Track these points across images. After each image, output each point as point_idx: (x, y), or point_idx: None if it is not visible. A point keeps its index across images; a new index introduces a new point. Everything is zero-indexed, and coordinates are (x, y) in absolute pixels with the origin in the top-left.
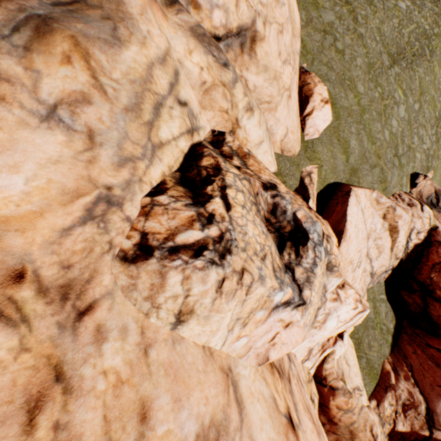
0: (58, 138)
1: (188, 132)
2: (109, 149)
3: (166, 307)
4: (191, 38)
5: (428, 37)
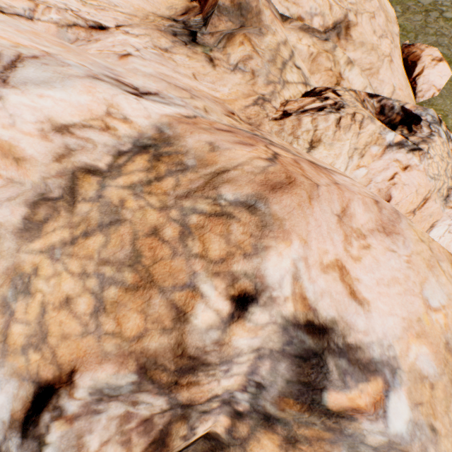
0: (238, 77)
1: (303, 84)
2: (262, 78)
3: (302, 138)
4: (300, 32)
5: None
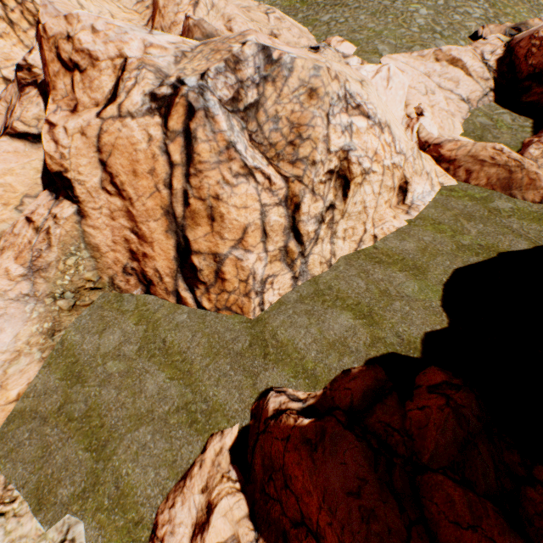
0: None
1: None
2: None
3: None
4: None
5: None
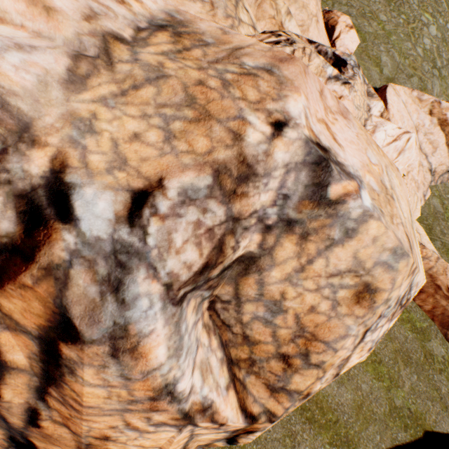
0: (198, 6)
1: (252, 28)
2: (221, 10)
3: None
4: None
5: None
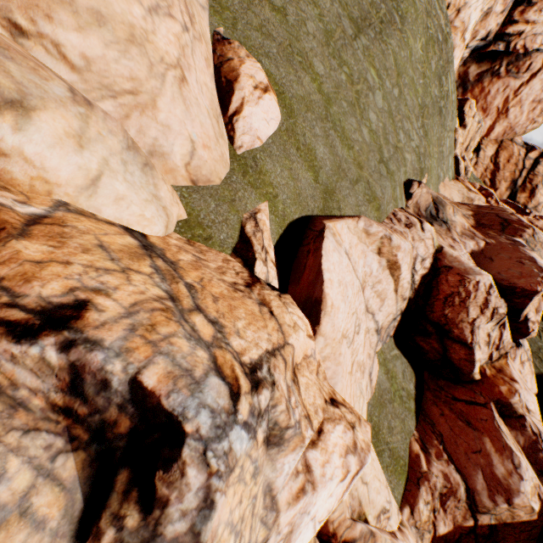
0: None
1: None
2: None
3: None
4: None
5: None
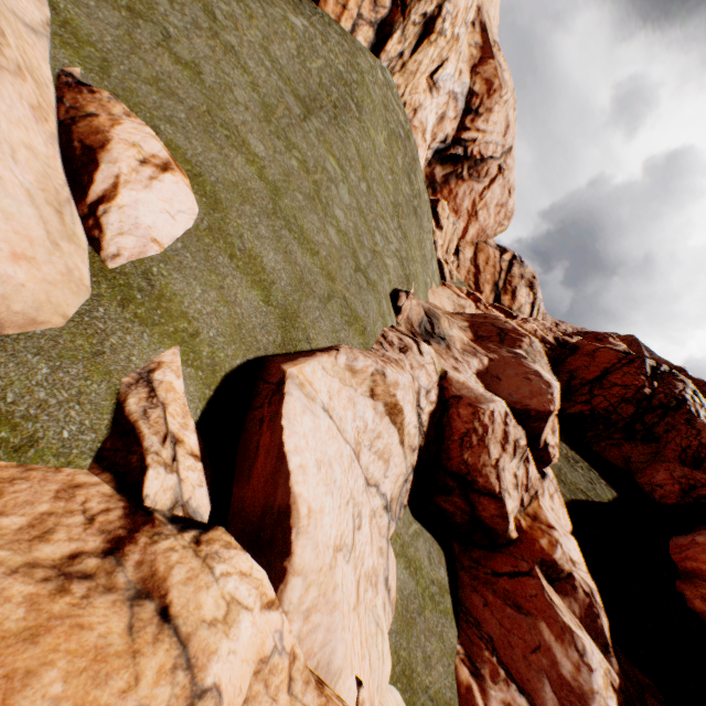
0: None
1: None
2: None
3: None
4: None
5: (348, 84)
